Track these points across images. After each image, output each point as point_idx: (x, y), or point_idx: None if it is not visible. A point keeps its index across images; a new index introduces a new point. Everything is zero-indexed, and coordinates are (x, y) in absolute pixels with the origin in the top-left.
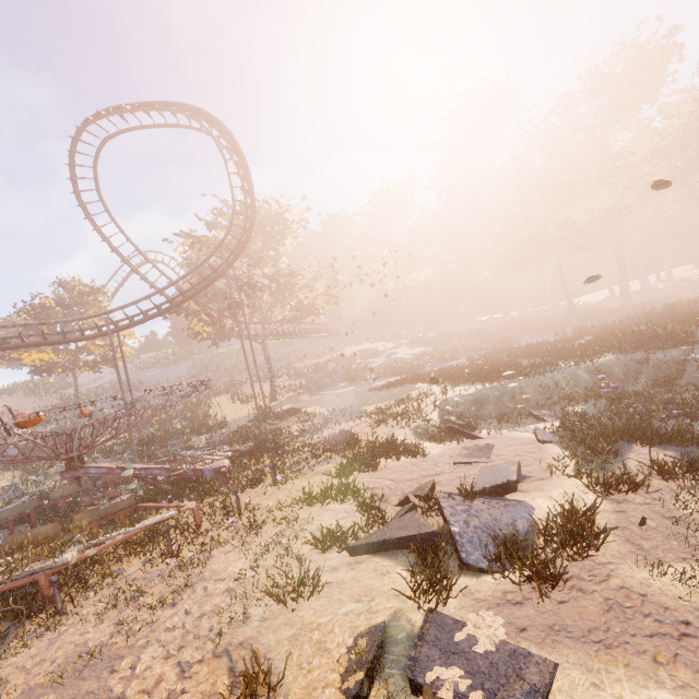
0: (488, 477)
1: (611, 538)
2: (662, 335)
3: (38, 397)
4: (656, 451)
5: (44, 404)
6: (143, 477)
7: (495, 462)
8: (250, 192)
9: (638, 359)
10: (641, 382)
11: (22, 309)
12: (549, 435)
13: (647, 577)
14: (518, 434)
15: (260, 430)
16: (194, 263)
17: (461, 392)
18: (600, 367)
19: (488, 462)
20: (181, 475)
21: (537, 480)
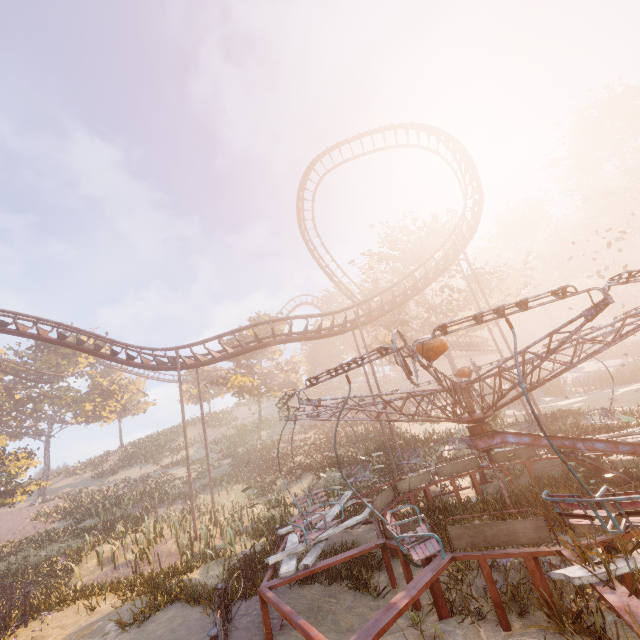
0: None
1: None
2: None
3: (217, 427)
4: None
5: (222, 433)
6: (576, 455)
7: None
8: (476, 178)
9: None
10: None
11: (228, 341)
12: None
13: None
14: None
15: (566, 428)
16: (376, 281)
17: None
18: None
19: None
20: (638, 454)
21: None
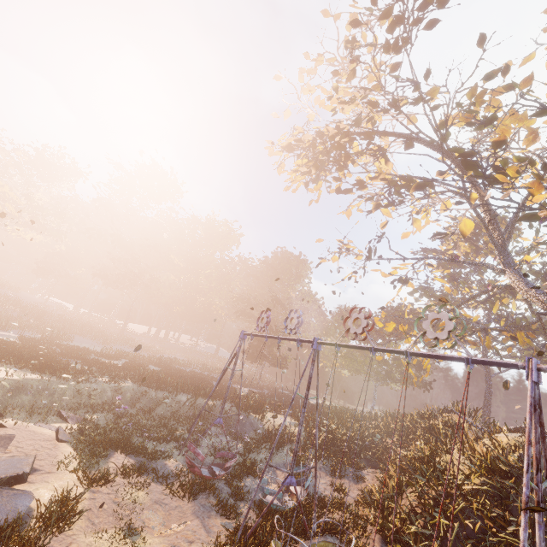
0: (3, 468)
1: (80, 518)
2: (160, 380)
3: None
4: (126, 458)
5: None
6: None
7: (13, 453)
8: None
9: (143, 392)
10: (137, 408)
11: None
12: (68, 435)
13: (92, 540)
14: (42, 429)
15: None
16: None
17: (8, 375)
18: (121, 389)
19: (6, 453)
20: None
21: (46, 473)
